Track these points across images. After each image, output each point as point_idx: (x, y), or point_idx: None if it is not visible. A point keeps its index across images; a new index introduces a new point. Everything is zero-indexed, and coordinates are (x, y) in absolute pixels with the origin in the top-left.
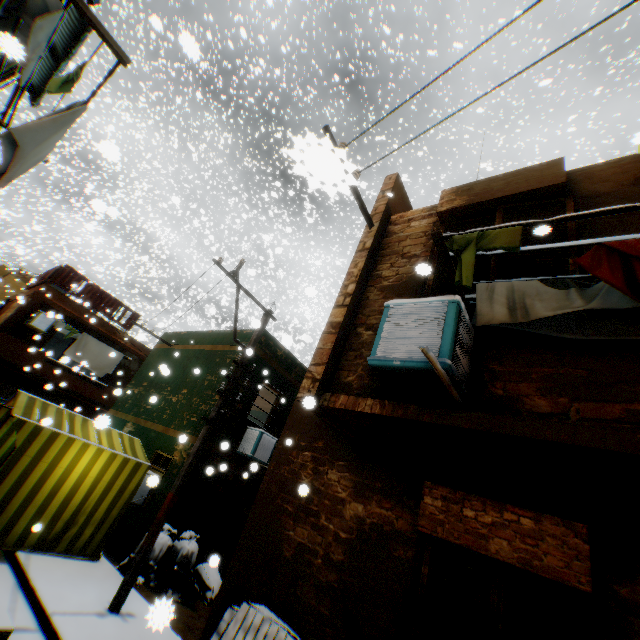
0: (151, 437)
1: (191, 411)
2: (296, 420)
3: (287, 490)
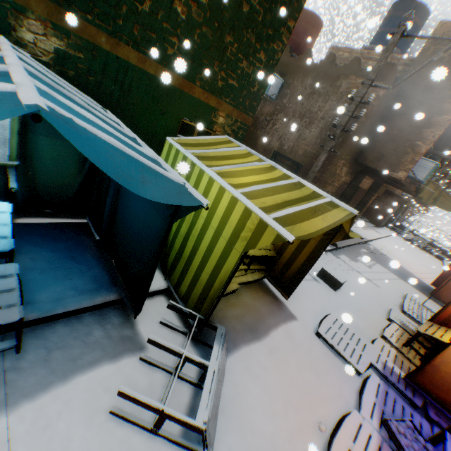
0: (157, 93)
1: (227, 66)
2: (347, 145)
3: (331, 176)
